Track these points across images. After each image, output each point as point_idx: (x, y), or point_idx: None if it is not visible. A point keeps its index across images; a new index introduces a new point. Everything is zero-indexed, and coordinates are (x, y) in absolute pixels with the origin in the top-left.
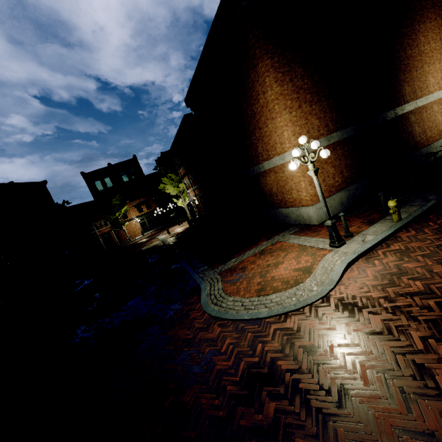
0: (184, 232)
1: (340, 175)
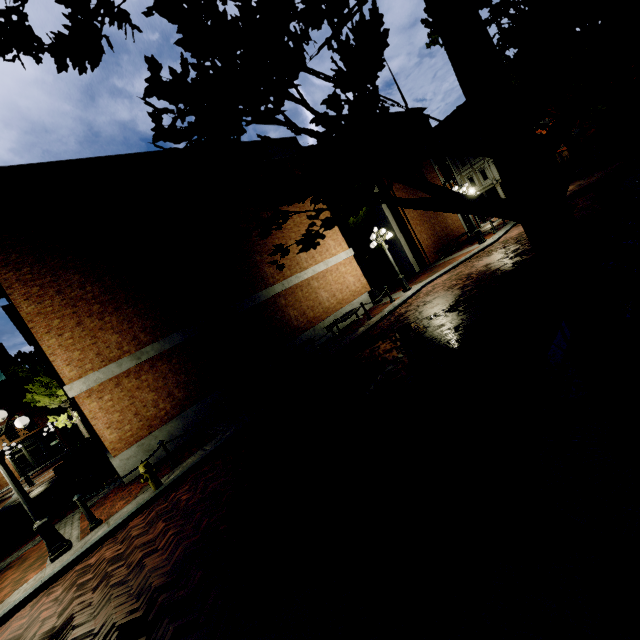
0: (48, 481)
1: (169, 398)
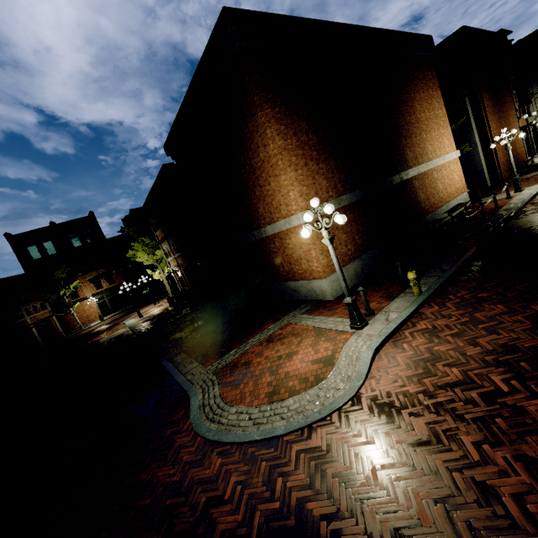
0: (163, 314)
1: (353, 242)
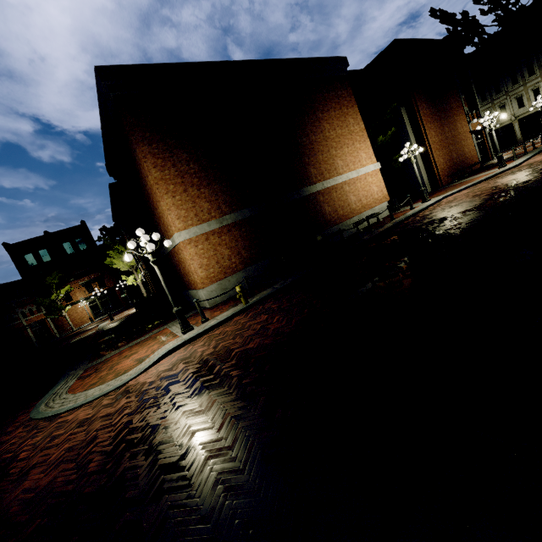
0: (126, 317)
1: (238, 256)
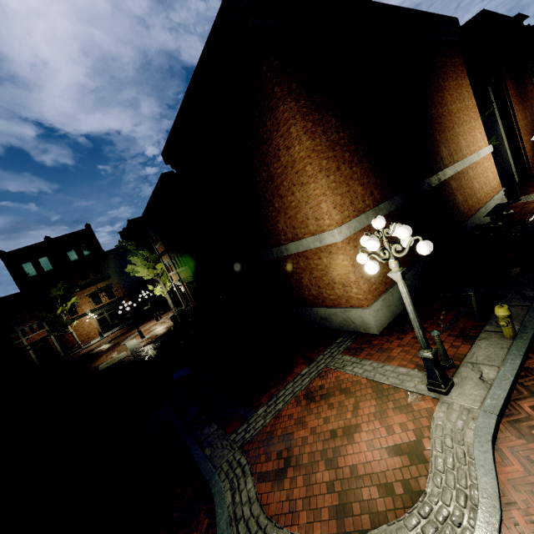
0: (167, 335)
1: None
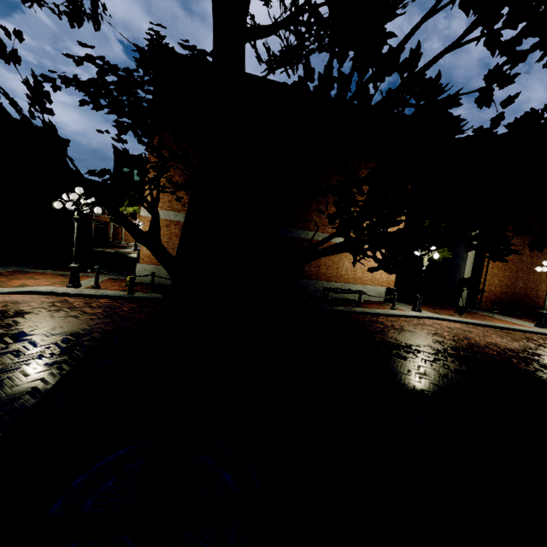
0: None
1: None
